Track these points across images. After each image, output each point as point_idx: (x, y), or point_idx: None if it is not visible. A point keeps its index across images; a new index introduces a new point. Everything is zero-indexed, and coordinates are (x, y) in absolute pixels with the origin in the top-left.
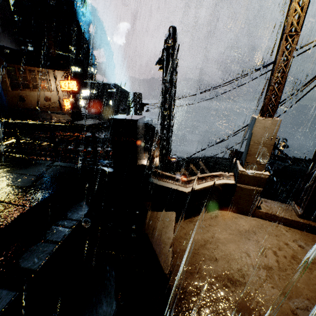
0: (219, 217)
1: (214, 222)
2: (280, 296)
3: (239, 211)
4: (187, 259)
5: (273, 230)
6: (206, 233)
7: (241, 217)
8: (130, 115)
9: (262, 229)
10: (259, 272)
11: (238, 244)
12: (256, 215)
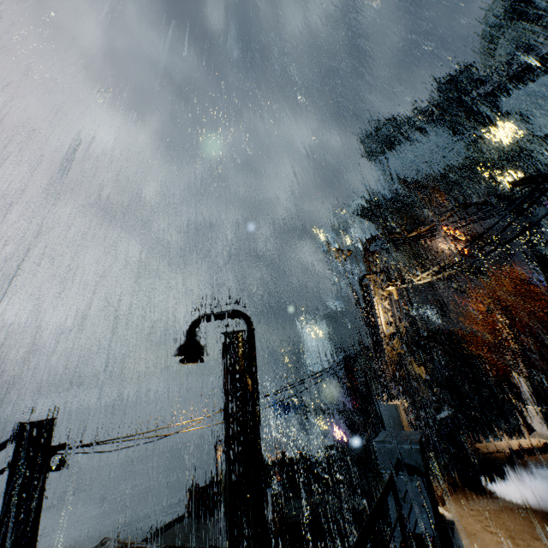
0: None
1: None
2: (541, 542)
3: None
4: None
5: (453, 514)
6: None
7: None
8: (382, 435)
9: None
10: (520, 543)
11: (486, 543)
12: None
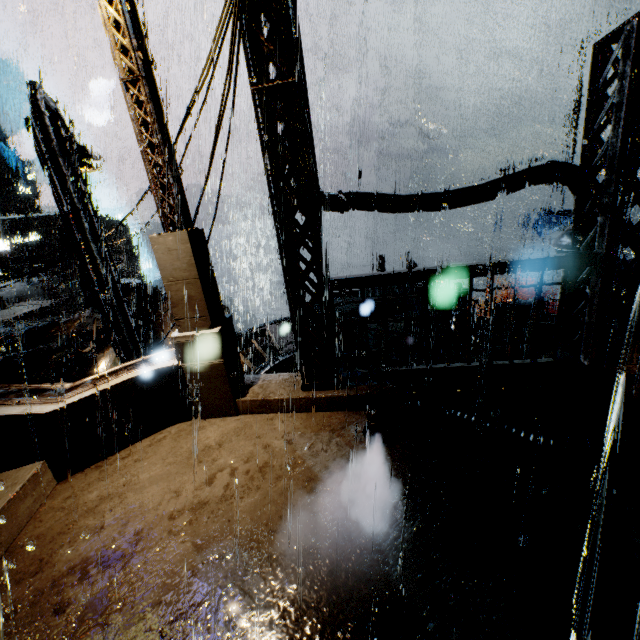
0: (169, 438)
1: (150, 452)
2: (188, 552)
3: (212, 413)
4: (32, 553)
5: (260, 428)
6: (117, 480)
7: (213, 424)
8: None
9: (240, 434)
10: (177, 520)
11: (172, 479)
12: (241, 409)
